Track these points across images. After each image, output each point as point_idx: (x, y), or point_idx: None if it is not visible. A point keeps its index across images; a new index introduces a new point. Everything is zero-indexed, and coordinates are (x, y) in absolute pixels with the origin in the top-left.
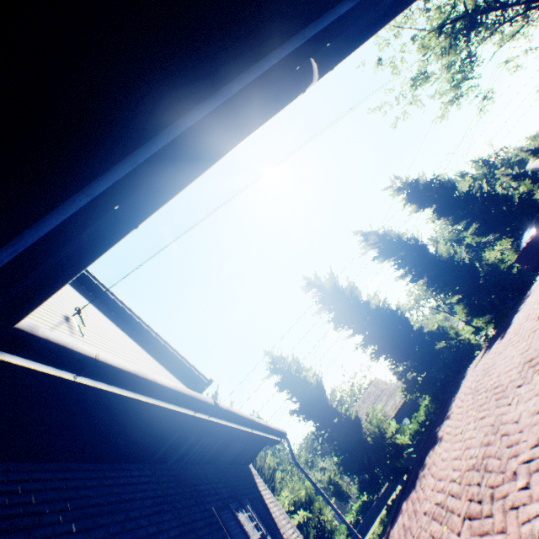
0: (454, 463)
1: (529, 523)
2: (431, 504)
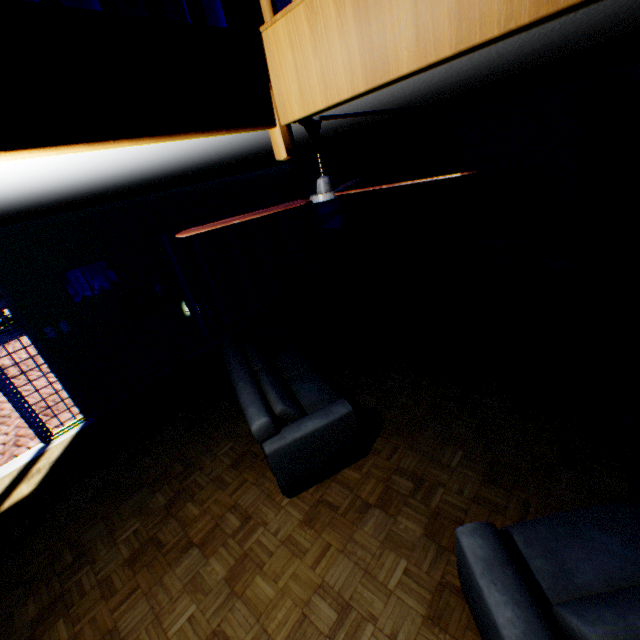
0: (30, 350)
1: (28, 386)
2: (1, 363)
